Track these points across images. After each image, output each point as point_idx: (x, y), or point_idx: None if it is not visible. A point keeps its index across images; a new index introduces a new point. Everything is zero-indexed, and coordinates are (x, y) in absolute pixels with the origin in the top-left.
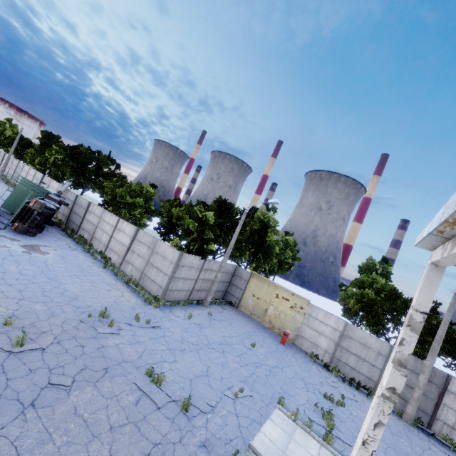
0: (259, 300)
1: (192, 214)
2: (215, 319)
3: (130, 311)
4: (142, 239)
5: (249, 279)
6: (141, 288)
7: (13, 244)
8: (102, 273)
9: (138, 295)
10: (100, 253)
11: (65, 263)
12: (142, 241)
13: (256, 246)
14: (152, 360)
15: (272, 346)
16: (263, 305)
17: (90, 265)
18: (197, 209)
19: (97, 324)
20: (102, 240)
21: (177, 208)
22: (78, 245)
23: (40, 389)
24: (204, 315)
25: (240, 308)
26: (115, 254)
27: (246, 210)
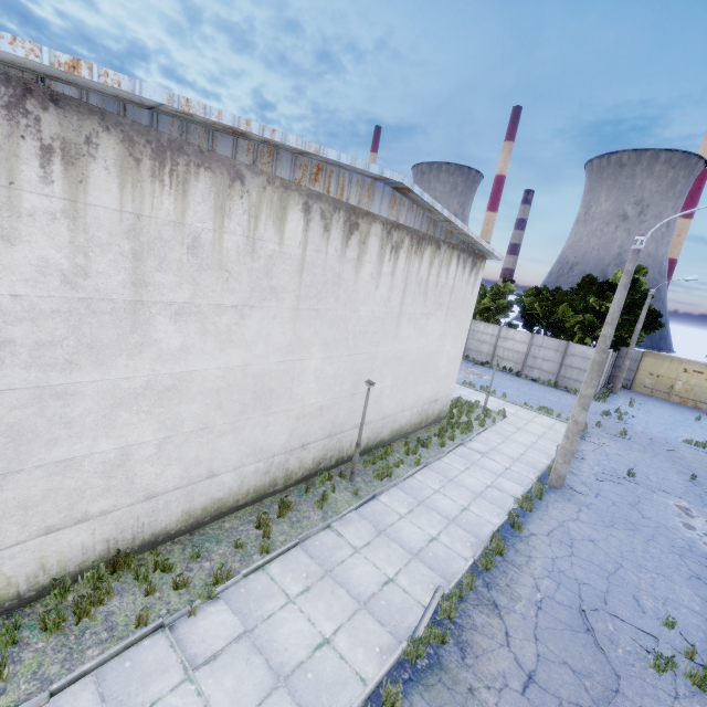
0: (660, 378)
1: (583, 307)
2: (641, 403)
3: (600, 408)
4: (543, 343)
5: (641, 359)
6: (569, 388)
7: (464, 374)
8: (529, 383)
9: (576, 395)
10: (487, 363)
11: (505, 381)
12: (543, 346)
13: (648, 323)
14: (673, 437)
15: (706, 418)
16: (667, 382)
17: (510, 377)
18: (592, 302)
19: (612, 420)
20: (483, 350)
21: (563, 304)
22: (464, 360)
23: (668, 452)
24: (629, 402)
25: (634, 389)
26: (508, 362)
27: (651, 292)
